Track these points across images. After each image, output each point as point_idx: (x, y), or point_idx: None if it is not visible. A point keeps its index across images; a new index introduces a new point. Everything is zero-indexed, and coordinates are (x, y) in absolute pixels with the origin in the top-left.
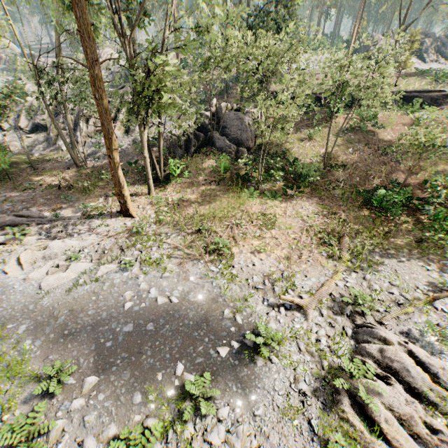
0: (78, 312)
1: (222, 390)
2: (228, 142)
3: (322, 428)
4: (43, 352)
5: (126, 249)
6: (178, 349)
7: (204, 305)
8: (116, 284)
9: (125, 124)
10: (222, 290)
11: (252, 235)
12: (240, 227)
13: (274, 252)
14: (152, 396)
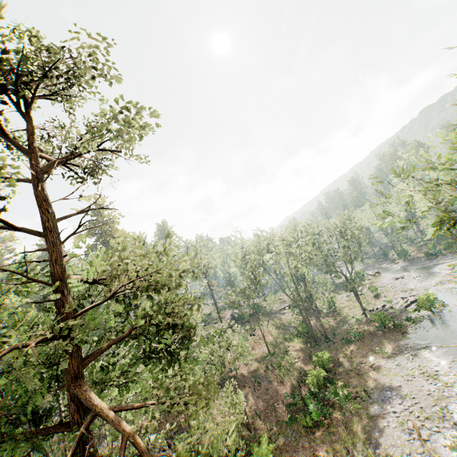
0: None
1: None
2: None
3: None
4: None
5: None
6: None
7: None
8: None
9: None
10: None
11: None
12: None
13: None
14: None
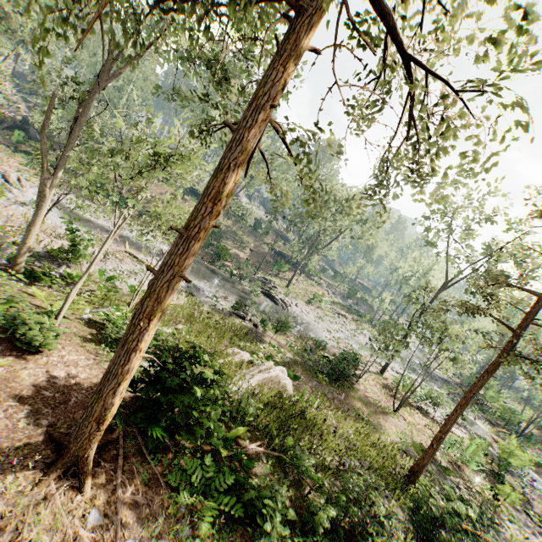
0: None
1: None
2: (38, 136)
3: None
4: None
5: None
6: None
7: None
8: None
9: None
10: None
11: None
12: None
13: (3, 162)
14: None
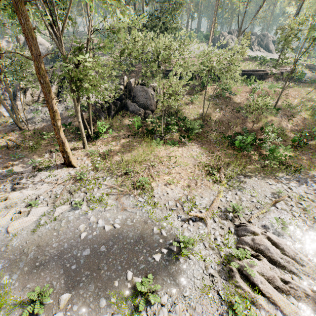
0: (44, 247)
1: (161, 284)
2: (138, 107)
3: (226, 295)
4: (20, 283)
5: (74, 192)
6: (126, 261)
7: (139, 227)
8: (71, 220)
9: (57, 95)
10: (150, 214)
11: (163, 172)
12: (154, 168)
13: (179, 183)
14: (113, 299)
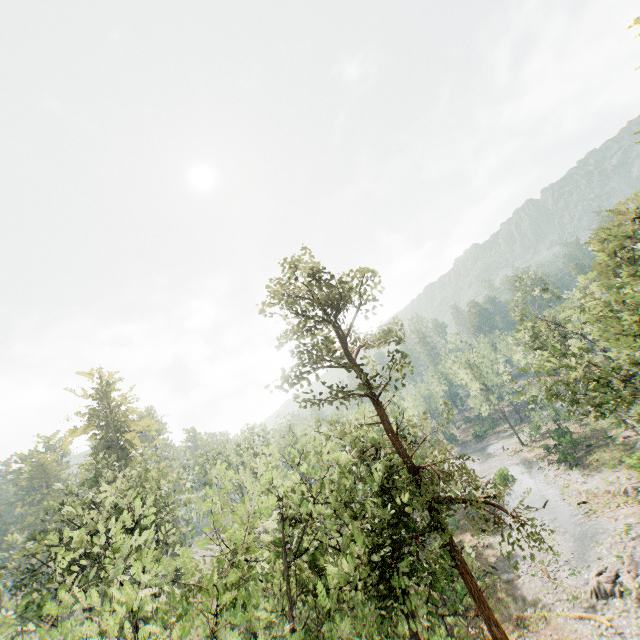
0: None
1: None
2: None
3: None
4: None
5: None
6: None
7: None
8: None
9: None
10: None
11: None
12: None
13: None
14: None
